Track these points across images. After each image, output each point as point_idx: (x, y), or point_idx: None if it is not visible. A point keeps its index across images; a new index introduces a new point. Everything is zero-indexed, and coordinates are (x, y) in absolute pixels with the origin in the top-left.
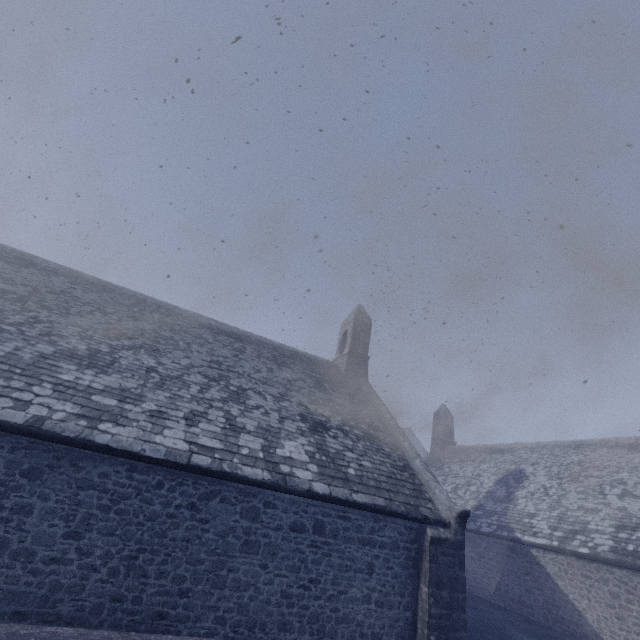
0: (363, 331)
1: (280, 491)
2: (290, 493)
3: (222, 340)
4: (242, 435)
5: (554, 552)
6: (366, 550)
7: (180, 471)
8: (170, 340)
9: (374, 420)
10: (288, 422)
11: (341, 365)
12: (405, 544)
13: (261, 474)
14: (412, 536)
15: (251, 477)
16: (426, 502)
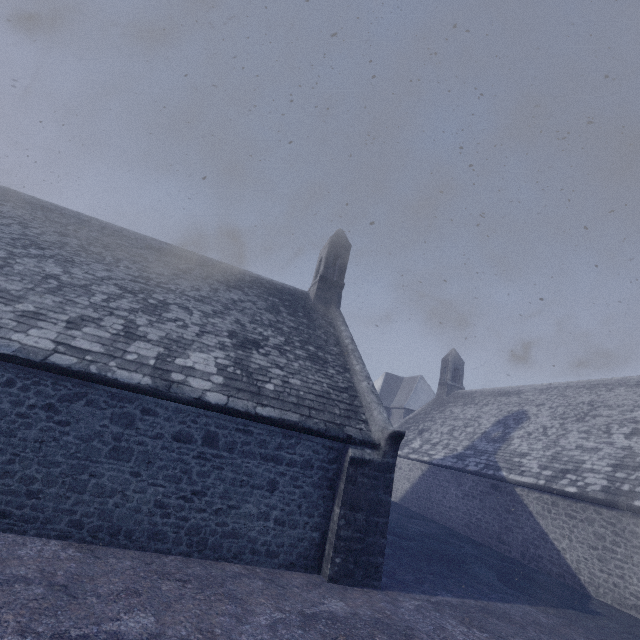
0: (339, 256)
1: (161, 398)
2: (173, 400)
3: (167, 261)
4: (137, 342)
5: (539, 491)
6: (269, 466)
7: (38, 370)
8: (96, 255)
9: (329, 344)
10: (209, 336)
11: (312, 293)
12: (321, 464)
13: (139, 379)
14: (331, 456)
15: (123, 380)
16: (358, 423)
